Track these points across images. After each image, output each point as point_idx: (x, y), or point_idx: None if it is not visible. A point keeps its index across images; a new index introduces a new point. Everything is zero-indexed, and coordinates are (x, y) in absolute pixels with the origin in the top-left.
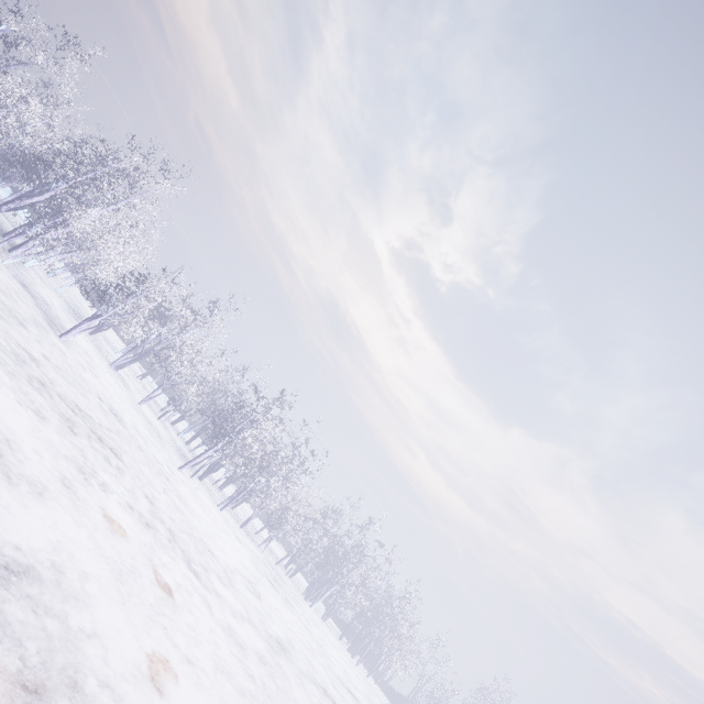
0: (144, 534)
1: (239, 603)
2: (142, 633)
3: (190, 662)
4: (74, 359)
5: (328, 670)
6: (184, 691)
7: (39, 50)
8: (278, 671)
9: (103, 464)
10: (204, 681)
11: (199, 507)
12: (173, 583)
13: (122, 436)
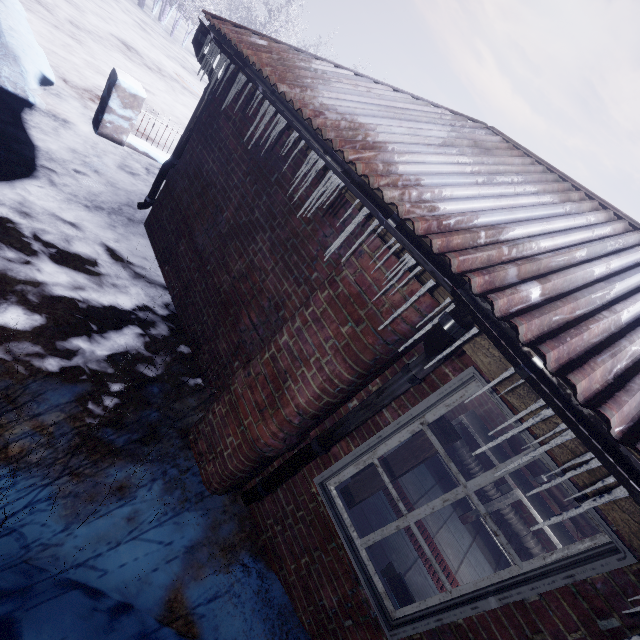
0: None
1: None
2: None
3: None
4: None
5: None
6: None
7: None
8: None
9: None
10: None
11: None
12: None
13: None
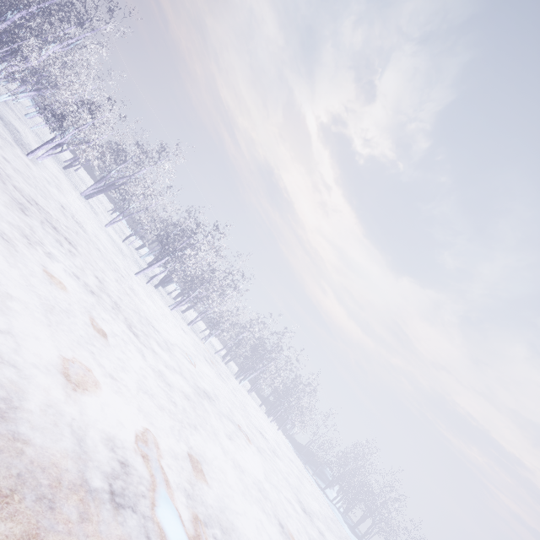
0: (88, 296)
1: (174, 362)
2: (66, 348)
3: (114, 379)
4: (40, 175)
5: (245, 418)
6: (102, 392)
7: None
8: (201, 407)
9: (54, 244)
10: (125, 393)
11: (150, 302)
12: (110, 332)
13: (81, 236)
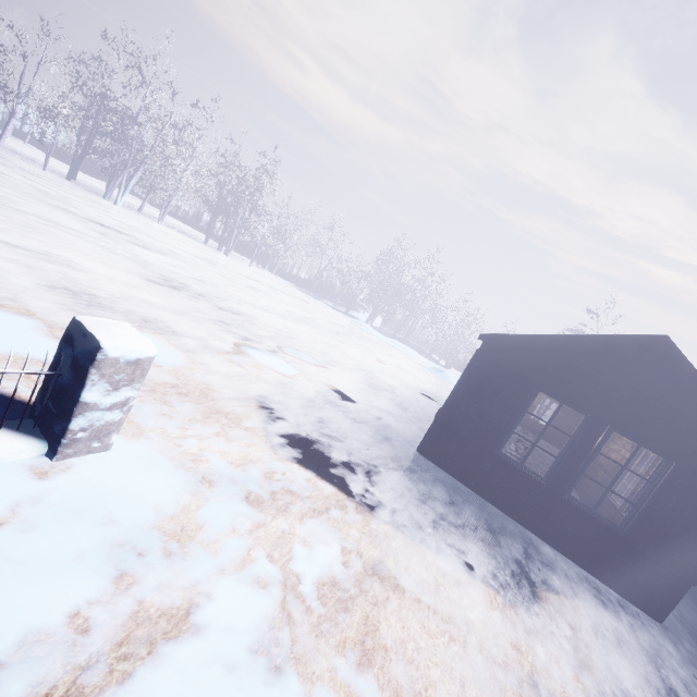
0: None
1: None
2: None
3: None
4: None
5: None
6: None
7: None
8: None
9: None
10: None
11: None
12: None
13: None
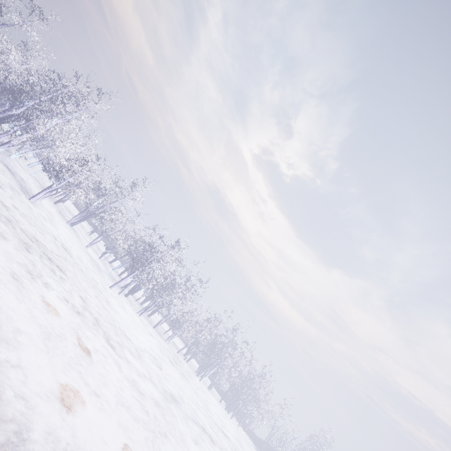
0: (75, 317)
1: (144, 369)
2: (60, 372)
3: (98, 396)
4: (38, 213)
5: (208, 418)
6: (88, 411)
7: (15, 15)
8: (169, 412)
9: (49, 273)
10: (107, 408)
11: (123, 311)
12: (92, 349)
13: (68, 261)
